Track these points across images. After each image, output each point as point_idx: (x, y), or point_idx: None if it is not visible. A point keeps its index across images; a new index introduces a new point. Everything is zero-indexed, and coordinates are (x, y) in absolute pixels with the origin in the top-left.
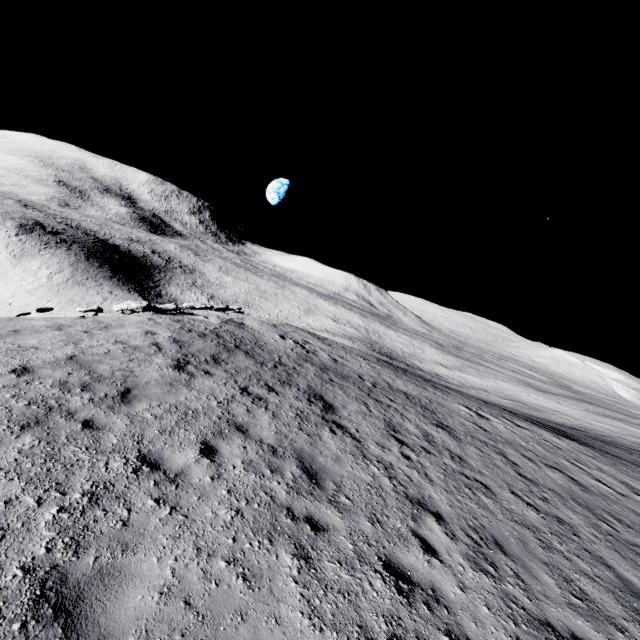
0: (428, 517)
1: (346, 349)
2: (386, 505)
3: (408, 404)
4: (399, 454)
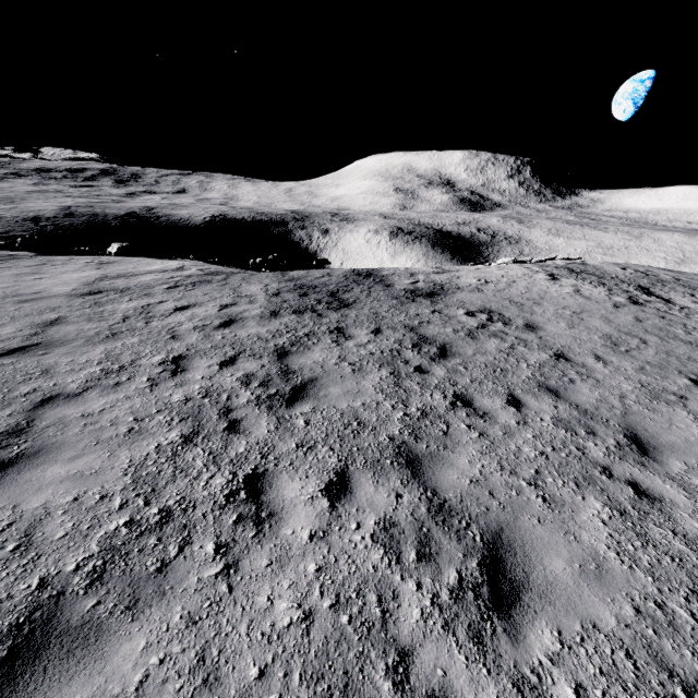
0: (697, 316)
1: None
2: (669, 310)
3: None
4: None
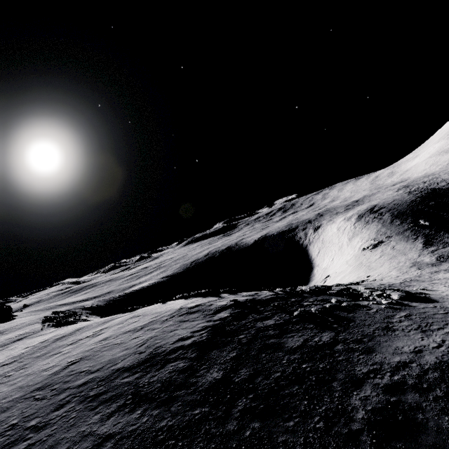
0: None
1: (108, 346)
2: None
3: None
4: None
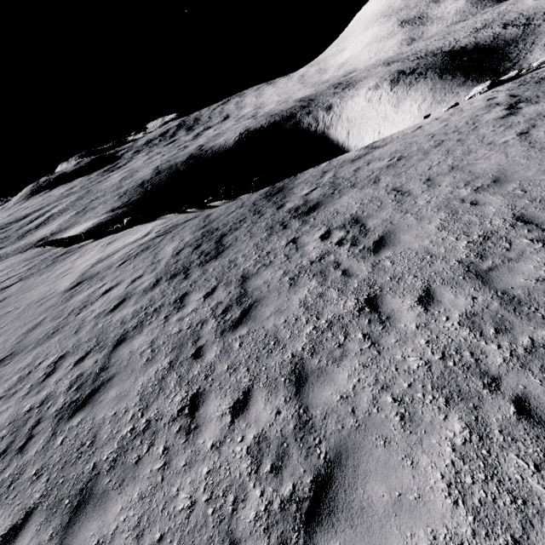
0: None
1: None
2: None
3: None
4: None
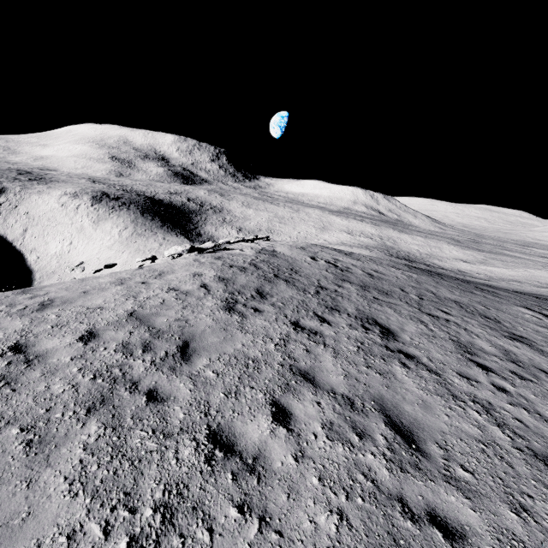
0: None
1: (375, 261)
2: (518, 475)
3: (465, 315)
4: (491, 386)
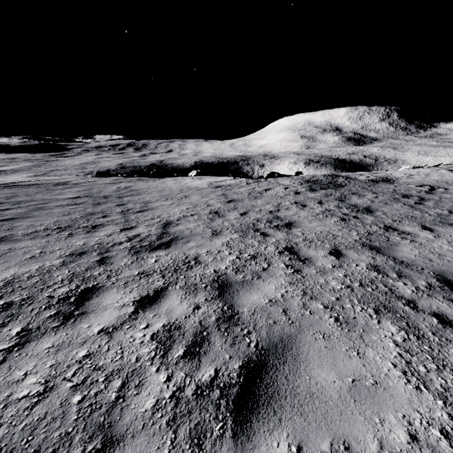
0: None
1: None
2: None
3: None
4: None
